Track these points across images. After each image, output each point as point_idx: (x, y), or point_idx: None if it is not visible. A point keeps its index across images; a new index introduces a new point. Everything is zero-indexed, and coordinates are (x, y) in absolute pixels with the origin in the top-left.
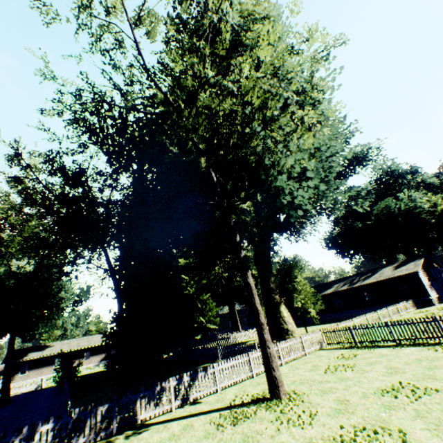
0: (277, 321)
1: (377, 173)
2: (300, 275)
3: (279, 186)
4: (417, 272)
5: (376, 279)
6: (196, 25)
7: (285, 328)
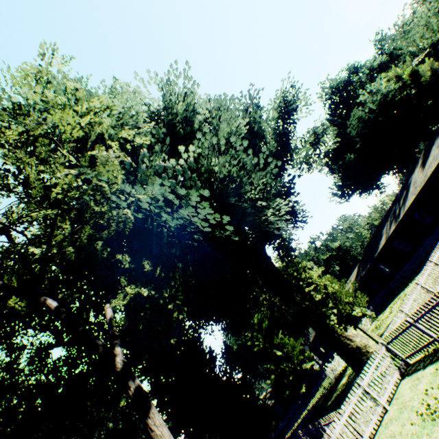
0: (340, 343)
1: (325, 101)
2: (311, 278)
3: (186, 220)
4: None
5: (414, 194)
6: (4, 156)
7: (354, 347)
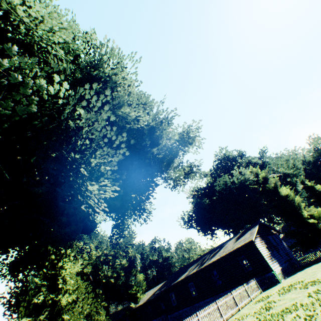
0: None
1: (217, 159)
2: (63, 271)
3: None
4: (254, 241)
5: (220, 255)
6: None
7: None
